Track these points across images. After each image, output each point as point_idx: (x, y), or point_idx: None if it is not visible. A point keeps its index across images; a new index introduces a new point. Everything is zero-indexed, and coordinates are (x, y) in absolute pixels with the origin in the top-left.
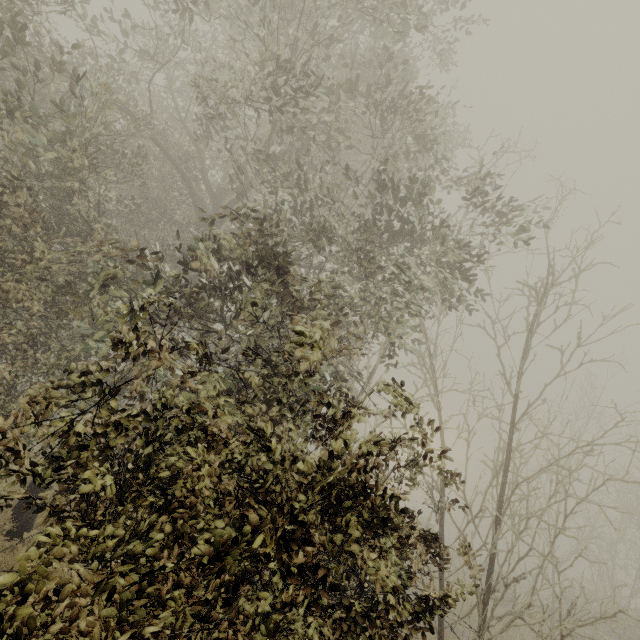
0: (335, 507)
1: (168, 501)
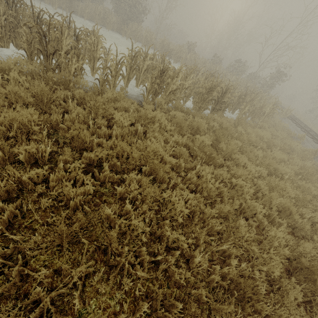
0: (136, 3)
1: (127, 2)
